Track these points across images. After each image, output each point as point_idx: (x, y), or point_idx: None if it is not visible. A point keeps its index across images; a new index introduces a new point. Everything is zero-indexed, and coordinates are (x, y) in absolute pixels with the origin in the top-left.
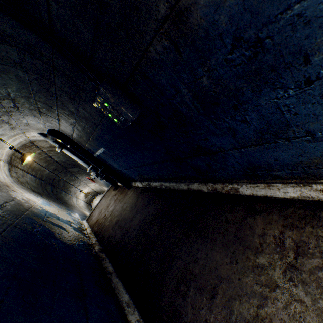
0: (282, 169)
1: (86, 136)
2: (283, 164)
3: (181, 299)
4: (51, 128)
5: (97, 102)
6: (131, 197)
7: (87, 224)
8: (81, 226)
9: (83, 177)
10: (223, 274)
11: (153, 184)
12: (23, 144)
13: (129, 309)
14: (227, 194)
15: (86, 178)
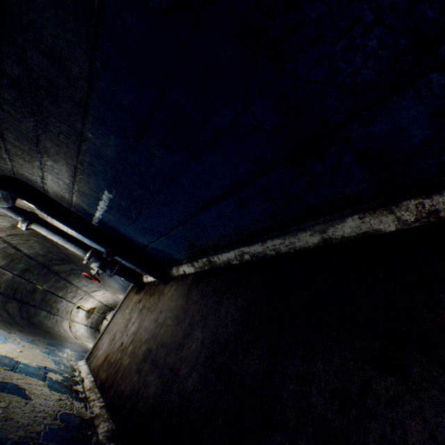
0: None
1: (66, 166)
2: None
3: None
4: None
5: None
6: (174, 296)
7: (86, 368)
8: (72, 375)
9: (82, 282)
10: None
11: (219, 259)
12: None
13: None
14: None
15: (86, 283)
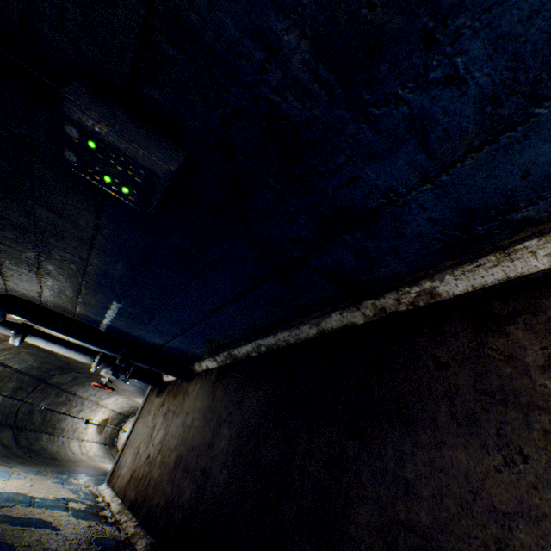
0: (540, 197)
1: (70, 284)
2: (544, 181)
3: None
4: None
5: (65, 148)
6: (199, 394)
7: (110, 491)
8: (95, 501)
9: (88, 391)
10: (504, 502)
11: (239, 352)
12: None
13: None
14: (413, 309)
15: (94, 391)
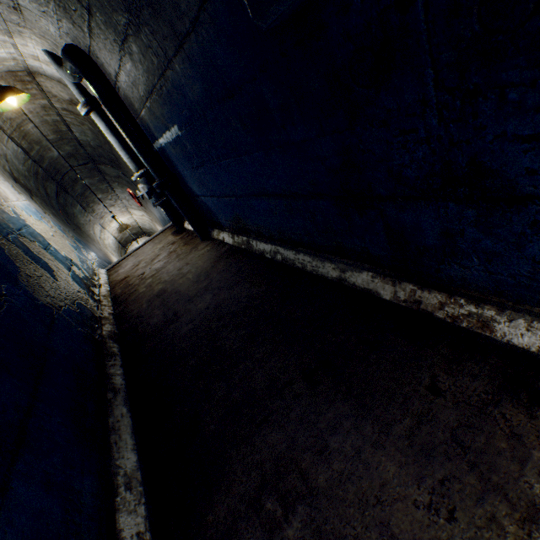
0: None
1: (145, 80)
2: None
3: (262, 533)
4: (73, 44)
5: None
6: (204, 256)
7: (106, 277)
8: (92, 277)
9: (124, 194)
10: (400, 528)
11: (257, 245)
12: (9, 69)
13: (128, 494)
14: (449, 323)
15: (128, 197)
